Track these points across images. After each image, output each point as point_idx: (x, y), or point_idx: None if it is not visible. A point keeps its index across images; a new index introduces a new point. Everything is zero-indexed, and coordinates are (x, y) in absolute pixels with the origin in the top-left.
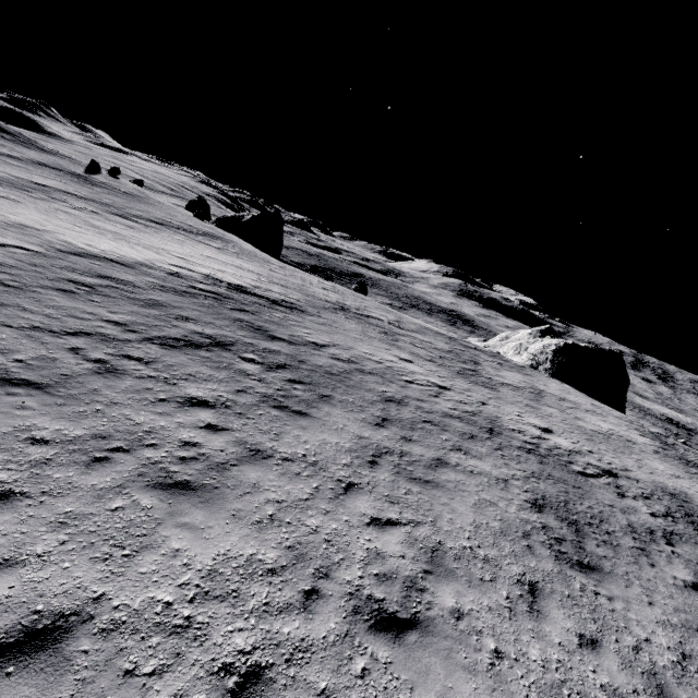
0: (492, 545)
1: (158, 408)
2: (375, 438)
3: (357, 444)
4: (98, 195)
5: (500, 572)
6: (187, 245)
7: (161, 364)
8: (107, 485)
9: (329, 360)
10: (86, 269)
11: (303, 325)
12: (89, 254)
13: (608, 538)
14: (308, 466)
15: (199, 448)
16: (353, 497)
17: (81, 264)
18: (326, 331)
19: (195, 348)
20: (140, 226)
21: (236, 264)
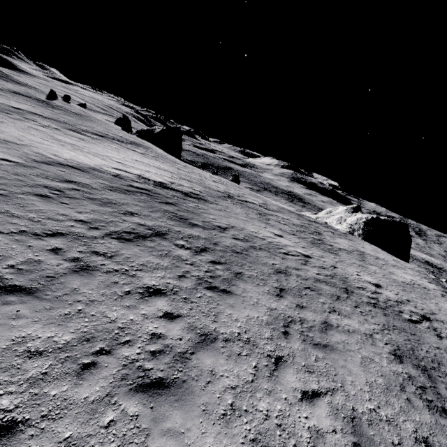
0: (386, 404)
1: (125, 301)
2: (280, 309)
3: (270, 316)
4: (57, 115)
5: (401, 432)
6: (121, 152)
7: (121, 257)
8: (97, 396)
9: (232, 240)
10: (55, 176)
11: (209, 212)
12: (56, 163)
13: None
14: (244, 344)
15: (163, 339)
16: (283, 372)
17: (51, 171)
18: (224, 215)
19: (142, 239)
20: (88, 138)
21: (155, 165)
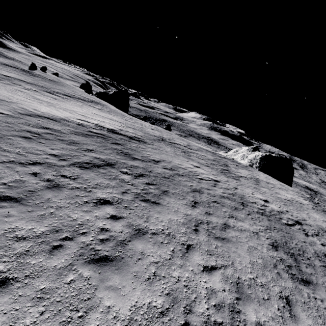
0: (262, 275)
1: (84, 208)
2: (194, 215)
3: (186, 219)
4: (37, 81)
5: (270, 292)
6: (84, 108)
7: (81, 179)
8: (63, 265)
9: (162, 169)
10: (35, 124)
11: (146, 150)
12: (36, 115)
13: (309, 262)
14: (166, 236)
15: (109, 232)
16: (192, 254)
17: (32, 121)
18: (157, 152)
19: (97, 168)
20: (59, 98)
21: (109, 117)
